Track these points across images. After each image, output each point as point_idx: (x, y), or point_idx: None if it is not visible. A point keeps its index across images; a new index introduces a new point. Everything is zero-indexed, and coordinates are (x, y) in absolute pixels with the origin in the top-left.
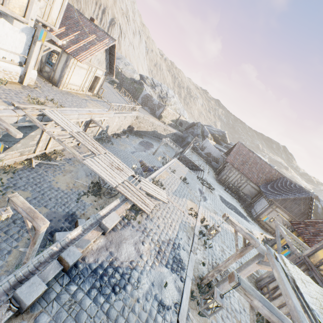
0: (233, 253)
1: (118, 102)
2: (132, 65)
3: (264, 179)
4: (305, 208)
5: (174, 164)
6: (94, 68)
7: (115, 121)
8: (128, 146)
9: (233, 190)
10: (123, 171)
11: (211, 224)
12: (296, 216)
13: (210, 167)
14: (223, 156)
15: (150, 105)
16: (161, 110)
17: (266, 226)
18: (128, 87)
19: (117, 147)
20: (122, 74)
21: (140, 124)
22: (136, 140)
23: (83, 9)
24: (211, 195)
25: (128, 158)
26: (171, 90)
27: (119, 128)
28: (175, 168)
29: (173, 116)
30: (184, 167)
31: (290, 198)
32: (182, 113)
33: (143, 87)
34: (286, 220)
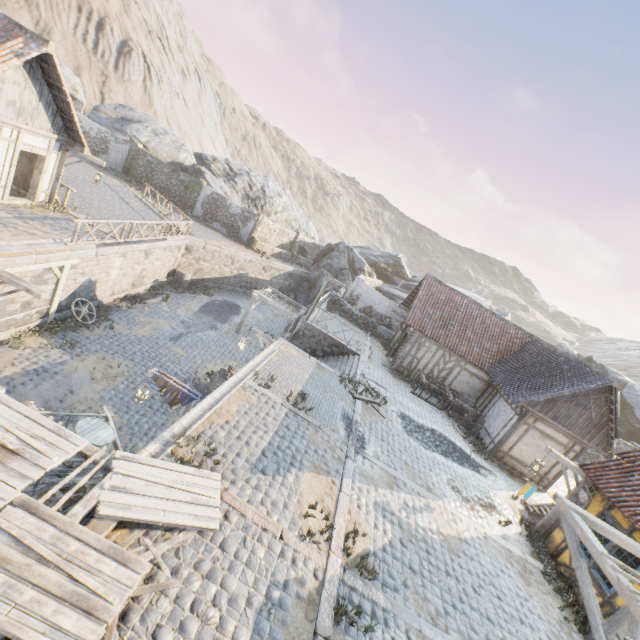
0: (457, 634)
1: (128, 218)
2: (174, 134)
3: (495, 352)
4: (599, 412)
5: (274, 358)
6: (6, 128)
7: (115, 266)
8: (164, 323)
9: (433, 387)
10: (24, 455)
11: (381, 538)
12: (583, 434)
13: (374, 340)
14: (398, 313)
15: (223, 217)
16: (252, 226)
17: (520, 468)
18: (168, 181)
19: (128, 332)
20: (147, 155)
21: (201, 263)
22: (190, 304)
23: (47, 21)
24: (379, 421)
25: (160, 357)
26: (274, 181)
27: (138, 282)
28: (277, 370)
29: (283, 237)
30: (306, 359)
31: (565, 395)
32: (305, 227)
33: (204, 180)
34: (571, 463)
